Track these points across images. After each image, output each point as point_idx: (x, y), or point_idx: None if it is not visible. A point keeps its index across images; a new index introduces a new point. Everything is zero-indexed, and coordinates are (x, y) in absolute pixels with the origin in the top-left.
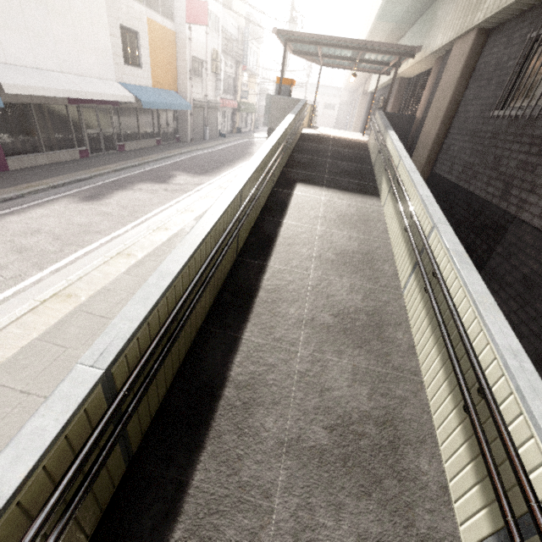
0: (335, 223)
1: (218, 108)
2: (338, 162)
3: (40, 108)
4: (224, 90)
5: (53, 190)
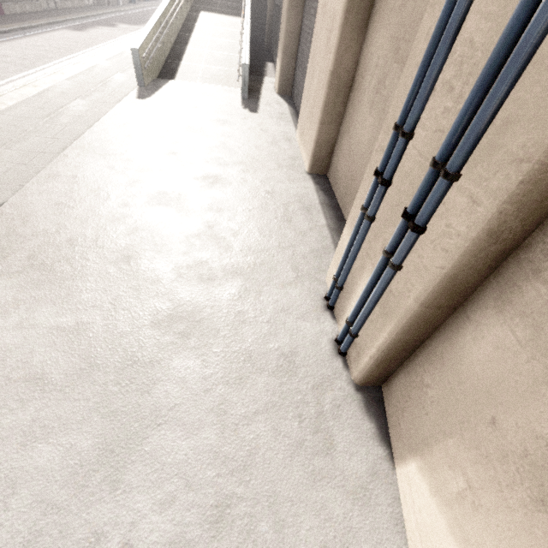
0: (221, 26)
1: None
2: (225, 2)
3: None
4: None
5: (49, 26)
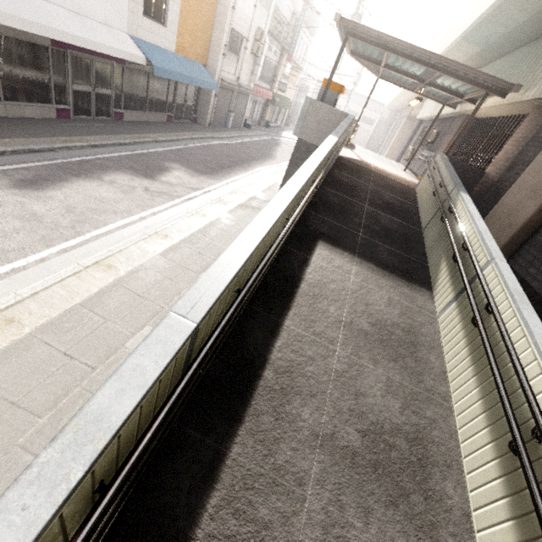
0: (366, 343)
1: (249, 95)
2: (378, 211)
3: (5, 41)
4: (262, 76)
5: None
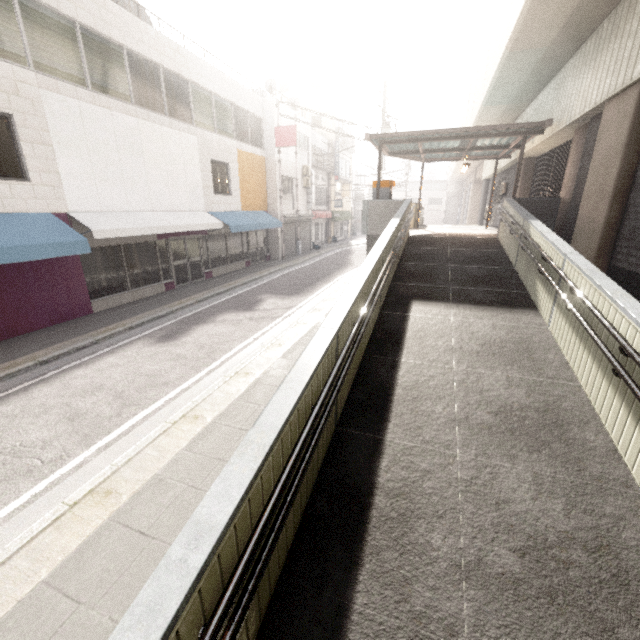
0: (479, 358)
1: (310, 221)
2: (463, 266)
3: (129, 248)
4: (317, 202)
5: (130, 331)
